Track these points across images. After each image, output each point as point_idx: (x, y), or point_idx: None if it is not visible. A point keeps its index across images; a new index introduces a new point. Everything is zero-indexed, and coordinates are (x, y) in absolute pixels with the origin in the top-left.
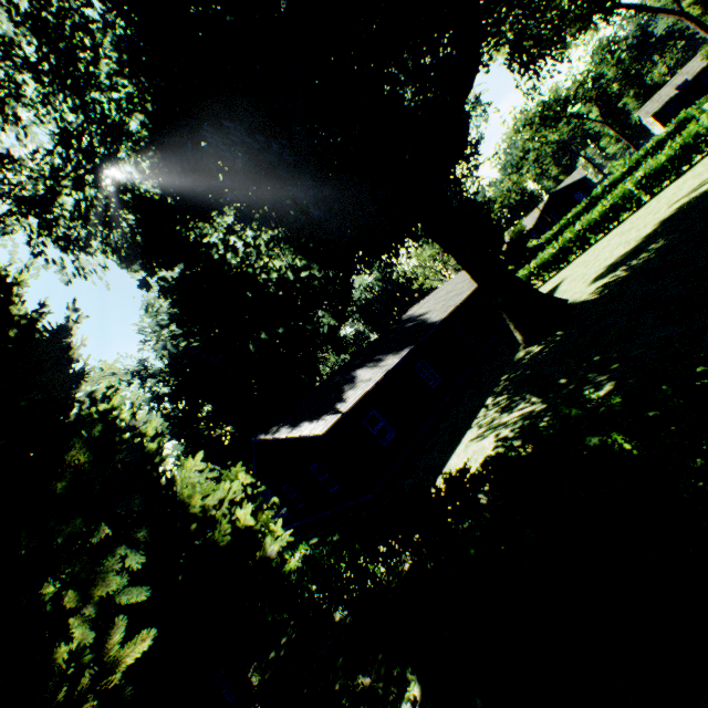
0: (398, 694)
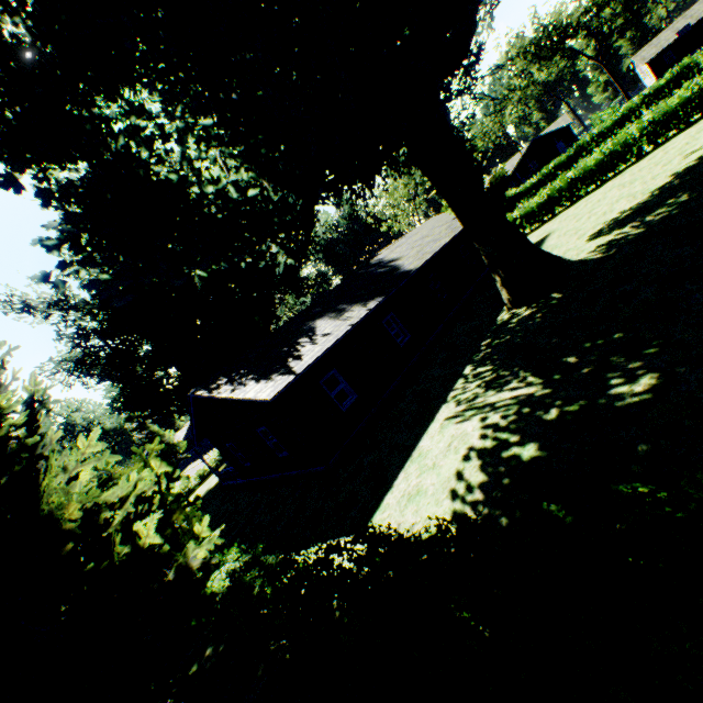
0: None
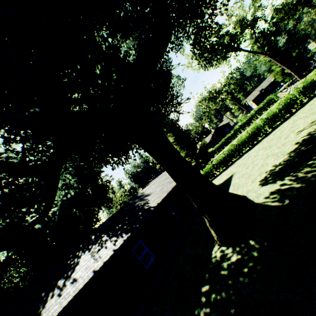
0: None
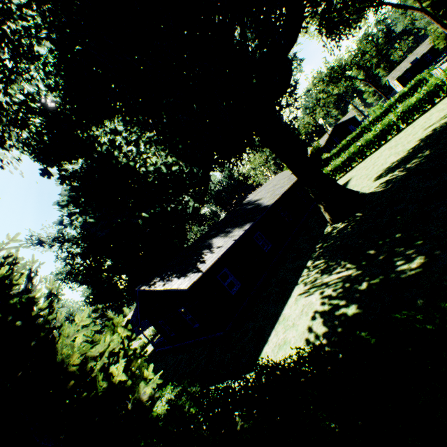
0: None
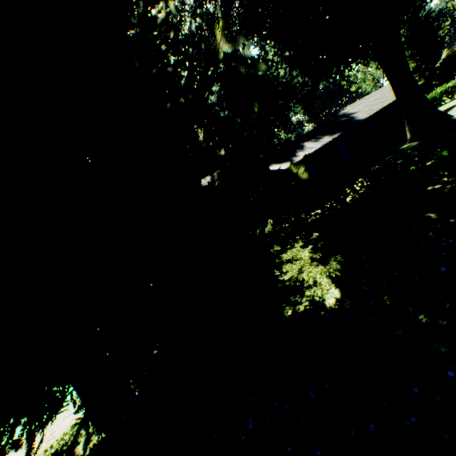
0: (310, 236)
